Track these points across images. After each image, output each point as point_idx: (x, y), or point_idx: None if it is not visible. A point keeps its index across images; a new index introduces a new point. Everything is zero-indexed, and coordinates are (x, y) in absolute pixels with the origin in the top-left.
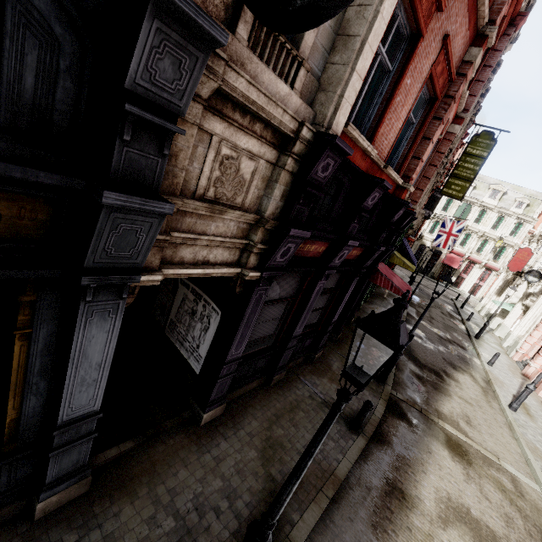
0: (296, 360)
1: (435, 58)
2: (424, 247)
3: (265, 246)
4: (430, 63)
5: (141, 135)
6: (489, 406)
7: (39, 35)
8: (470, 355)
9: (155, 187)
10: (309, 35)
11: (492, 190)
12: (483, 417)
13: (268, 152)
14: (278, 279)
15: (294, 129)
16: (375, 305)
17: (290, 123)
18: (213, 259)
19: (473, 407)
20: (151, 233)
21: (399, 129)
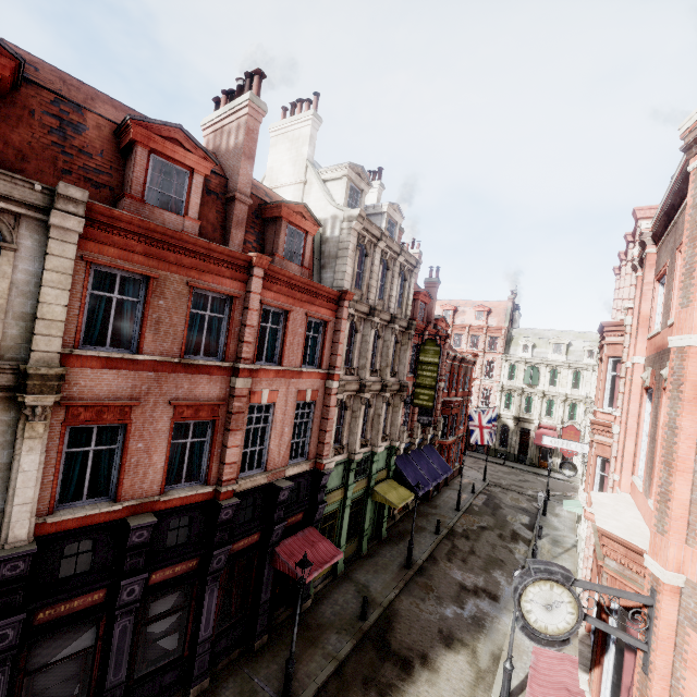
0: None
1: (173, 414)
2: (508, 427)
3: None
4: (168, 420)
5: None
6: None
7: None
8: (499, 609)
9: None
10: None
11: (553, 344)
12: None
13: None
14: (45, 644)
15: None
16: (376, 558)
17: None
18: None
19: None
20: None
21: (162, 467)
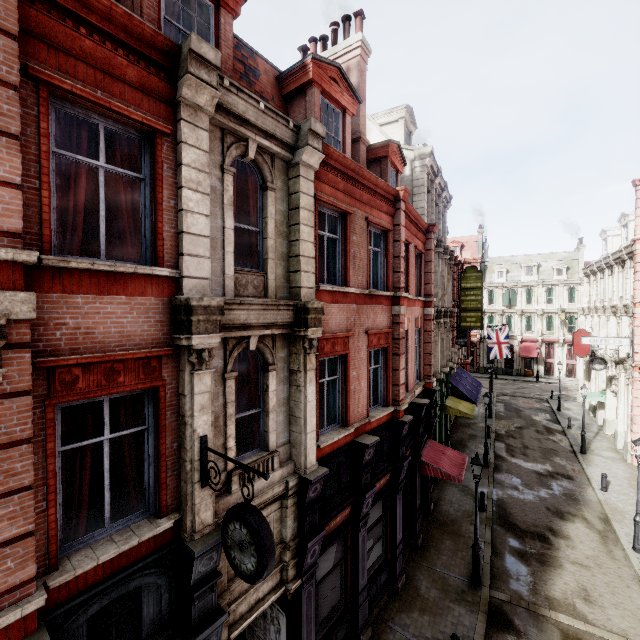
0: (379, 602)
1: (367, 342)
2: None
3: (296, 559)
4: (365, 348)
5: (202, 593)
6: (610, 558)
7: (153, 590)
8: (579, 485)
9: (214, 607)
10: (272, 437)
11: (525, 267)
12: (604, 580)
13: (273, 506)
14: (321, 558)
15: (283, 487)
16: None
17: (279, 488)
18: (262, 594)
19: (591, 571)
20: (219, 634)
21: (366, 392)
